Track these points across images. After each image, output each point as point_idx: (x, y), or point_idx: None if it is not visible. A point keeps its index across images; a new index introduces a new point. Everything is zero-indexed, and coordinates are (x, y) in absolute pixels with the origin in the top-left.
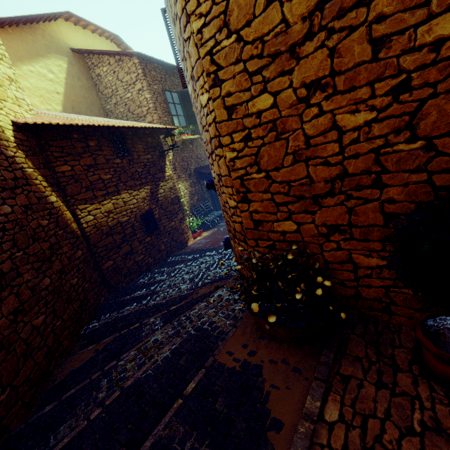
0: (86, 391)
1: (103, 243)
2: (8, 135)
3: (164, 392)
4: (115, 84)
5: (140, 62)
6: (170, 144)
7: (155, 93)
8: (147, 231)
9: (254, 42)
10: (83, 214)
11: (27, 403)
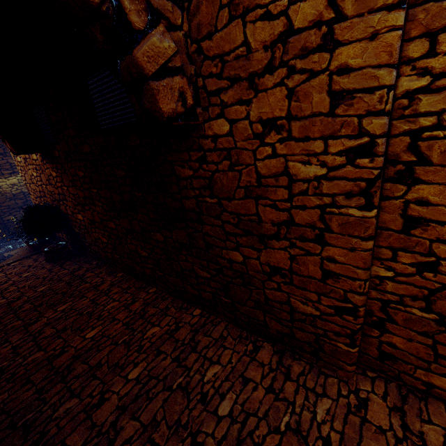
0: None
1: (7, 204)
2: None
3: None
4: None
5: None
6: None
7: None
8: None
9: None
10: None
11: None
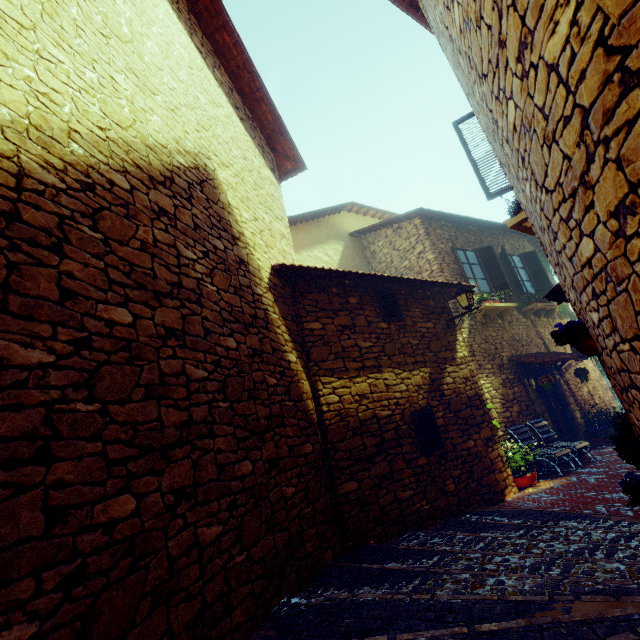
0: None
1: (346, 445)
2: (263, 275)
3: None
4: (390, 255)
5: (422, 221)
6: (464, 305)
7: (441, 253)
8: (421, 444)
9: None
10: (325, 391)
11: None
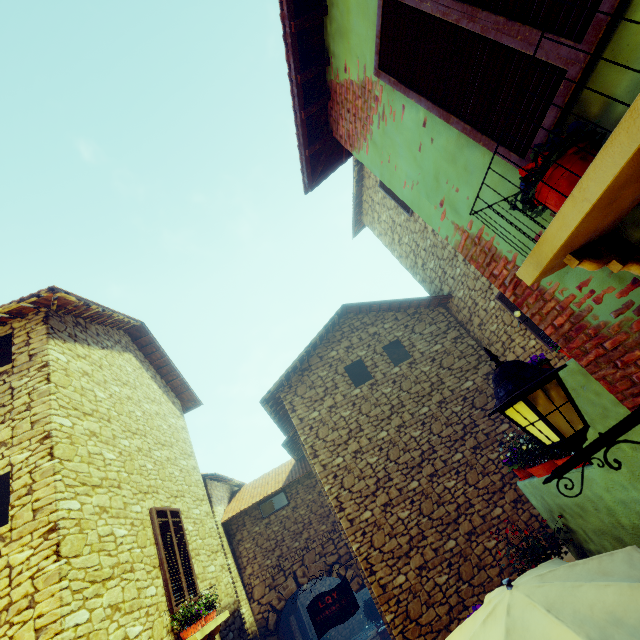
0: None
1: None
2: None
3: None
4: None
5: None
6: None
7: None
8: None
9: None
10: None
11: None
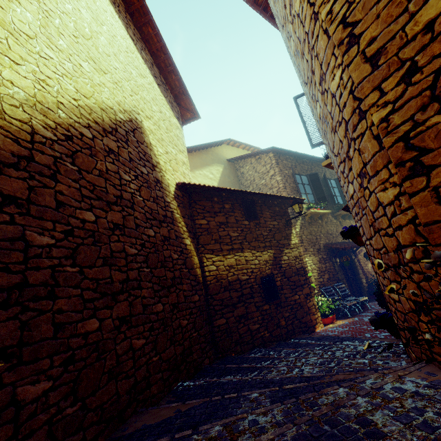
0: None
1: (220, 297)
2: (171, 189)
3: None
4: (253, 175)
5: (274, 155)
6: (297, 211)
7: (285, 176)
8: (266, 297)
9: None
10: (208, 263)
11: (87, 440)
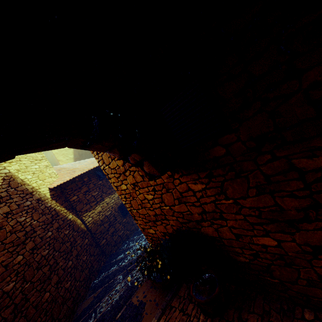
0: (86, 320)
1: (99, 230)
2: (47, 196)
3: (111, 318)
4: None
5: None
6: None
7: None
8: (123, 216)
9: (113, 169)
10: (86, 218)
11: None
